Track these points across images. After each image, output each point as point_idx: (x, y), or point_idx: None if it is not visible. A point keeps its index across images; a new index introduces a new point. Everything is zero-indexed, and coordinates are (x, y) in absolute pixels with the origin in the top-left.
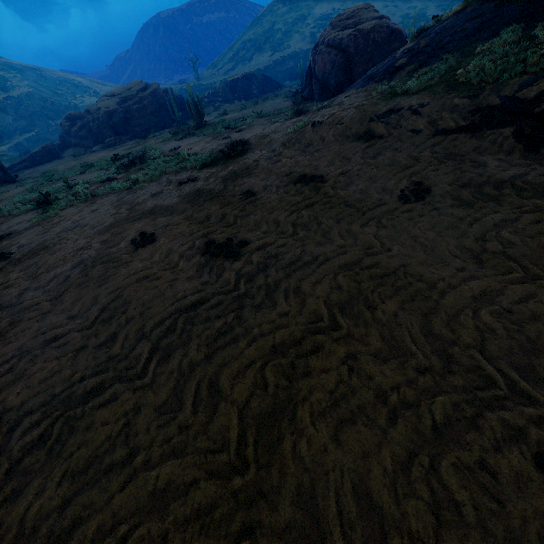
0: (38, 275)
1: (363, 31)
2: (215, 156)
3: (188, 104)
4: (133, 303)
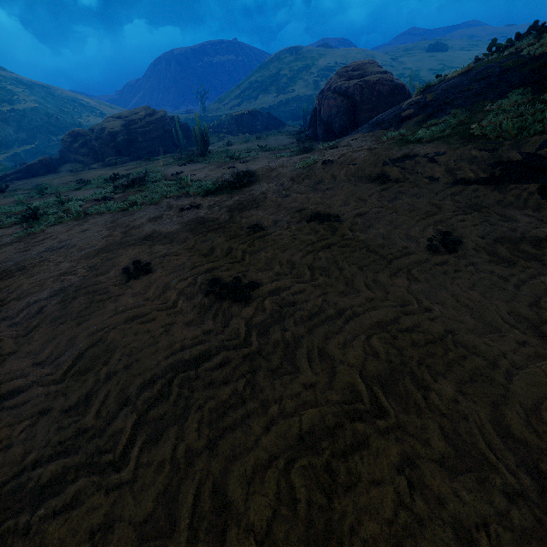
0: (7, 302)
1: (369, 82)
2: (220, 185)
3: (194, 132)
4: (118, 352)
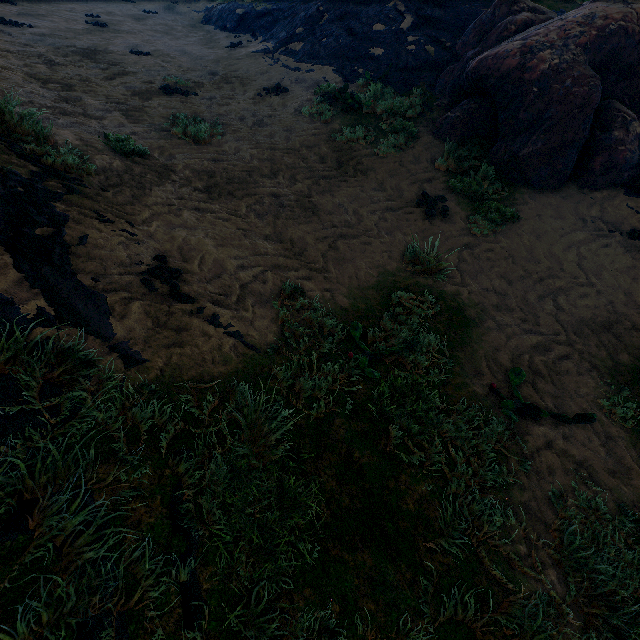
0: None
1: None
2: None
3: None
4: None
